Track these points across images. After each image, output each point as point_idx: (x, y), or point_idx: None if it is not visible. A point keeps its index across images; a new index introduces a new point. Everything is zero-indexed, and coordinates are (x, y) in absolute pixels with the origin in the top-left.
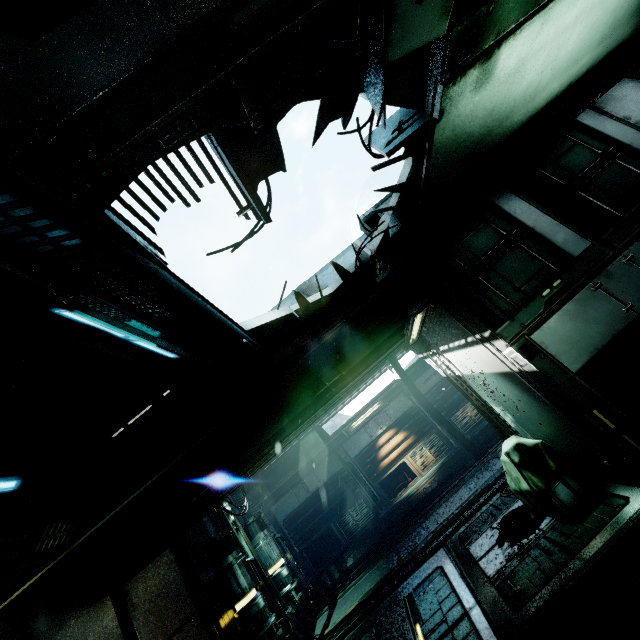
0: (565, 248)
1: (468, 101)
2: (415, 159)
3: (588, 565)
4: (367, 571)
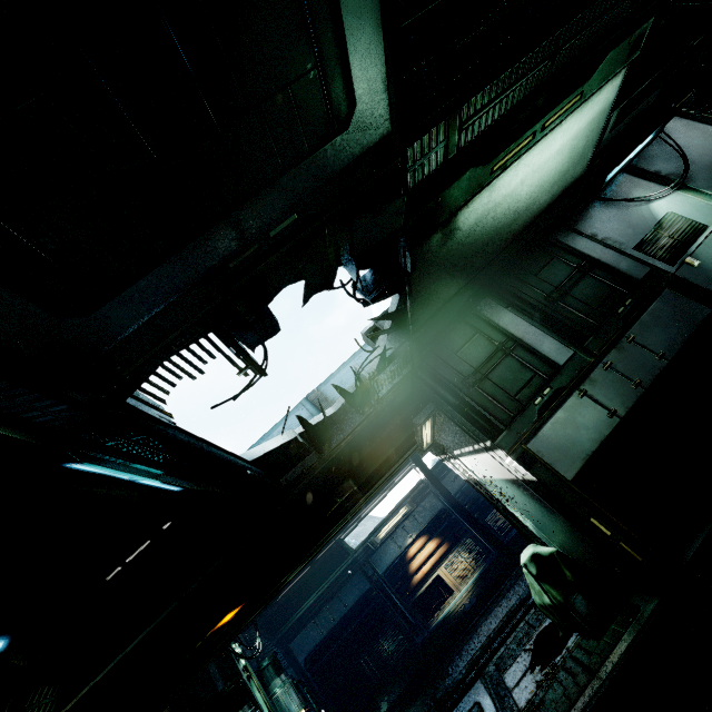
0: (551, 357)
1: (438, 252)
2: (402, 292)
3: (605, 685)
4: None
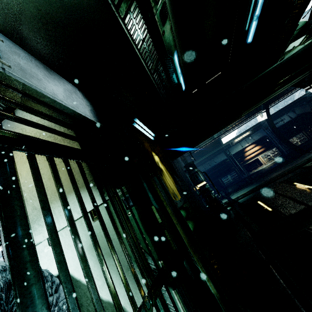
0: None
1: None
2: None
3: None
4: (244, 188)
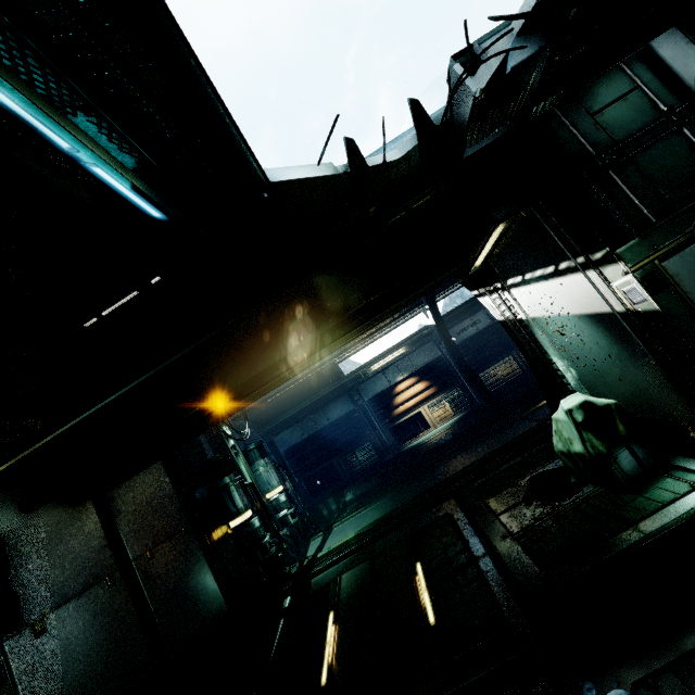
0: None
1: None
2: None
3: (649, 539)
4: (367, 507)
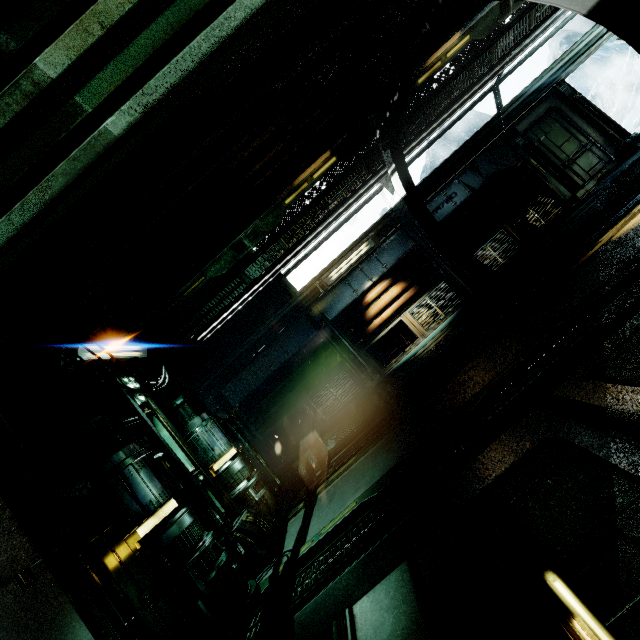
0: None
1: None
2: None
3: None
4: (361, 455)
